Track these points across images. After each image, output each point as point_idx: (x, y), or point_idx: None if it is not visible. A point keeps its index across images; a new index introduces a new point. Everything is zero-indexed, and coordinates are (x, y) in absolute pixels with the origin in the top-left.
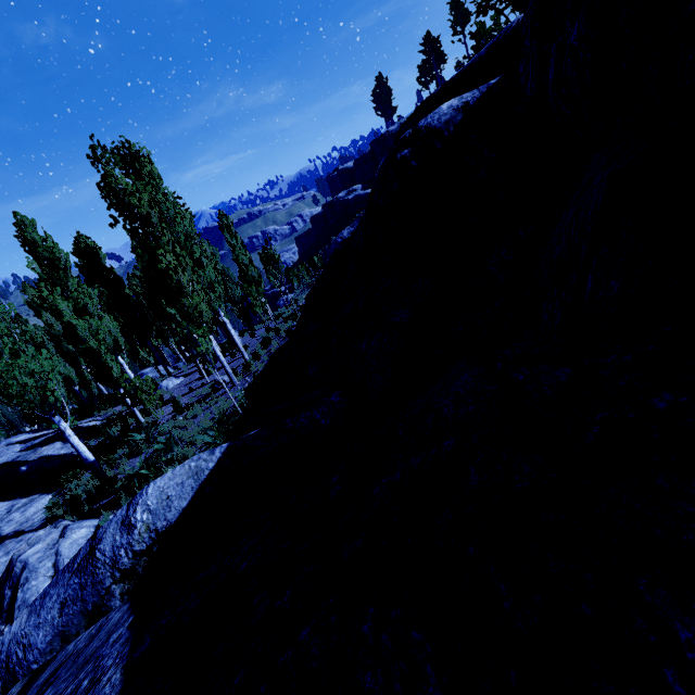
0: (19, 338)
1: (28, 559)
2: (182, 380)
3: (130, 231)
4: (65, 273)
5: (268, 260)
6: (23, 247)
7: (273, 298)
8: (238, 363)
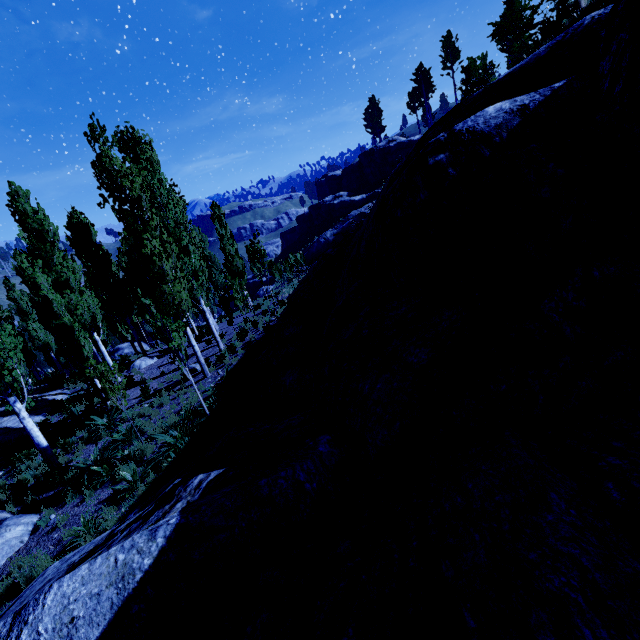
0: None
1: None
2: (156, 361)
3: (119, 213)
4: (52, 245)
5: (254, 253)
6: (13, 216)
7: (253, 286)
8: (212, 351)
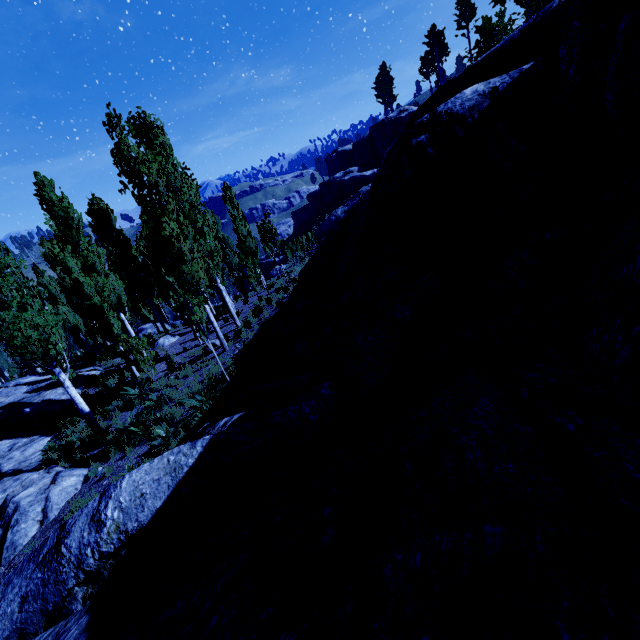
0: (27, 292)
1: (20, 502)
2: (178, 339)
3: (138, 198)
4: (78, 232)
5: (266, 233)
6: (41, 205)
7: (267, 267)
8: (230, 328)
